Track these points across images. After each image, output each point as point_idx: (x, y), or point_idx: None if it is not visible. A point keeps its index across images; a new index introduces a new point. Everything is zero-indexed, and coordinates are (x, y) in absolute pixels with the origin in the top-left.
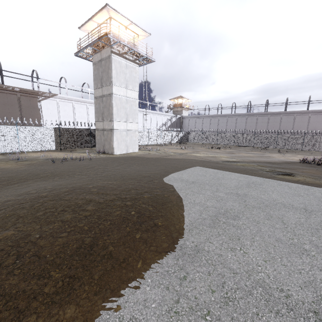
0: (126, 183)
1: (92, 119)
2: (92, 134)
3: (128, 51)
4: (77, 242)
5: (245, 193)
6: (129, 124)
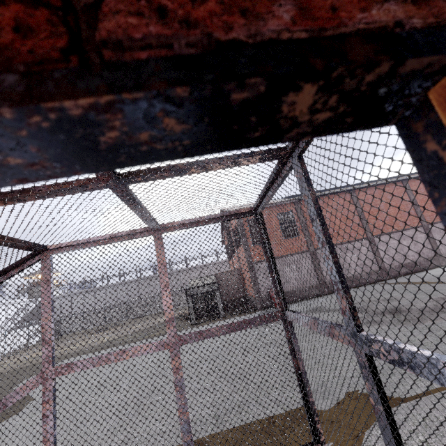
0: None
1: None
2: None
3: None
4: None
5: None
6: None
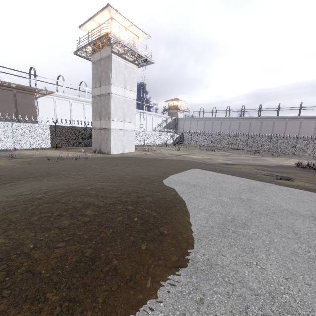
0: (125, 185)
1: (89, 118)
2: (89, 132)
3: (128, 51)
4: (77, 254)
5: (248, 198)
6: (126, 123)
